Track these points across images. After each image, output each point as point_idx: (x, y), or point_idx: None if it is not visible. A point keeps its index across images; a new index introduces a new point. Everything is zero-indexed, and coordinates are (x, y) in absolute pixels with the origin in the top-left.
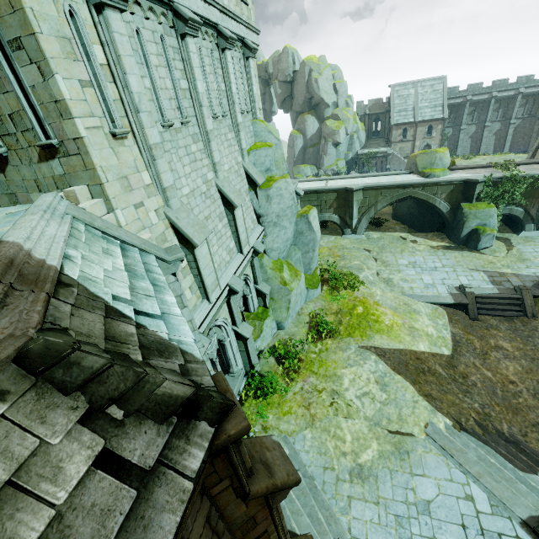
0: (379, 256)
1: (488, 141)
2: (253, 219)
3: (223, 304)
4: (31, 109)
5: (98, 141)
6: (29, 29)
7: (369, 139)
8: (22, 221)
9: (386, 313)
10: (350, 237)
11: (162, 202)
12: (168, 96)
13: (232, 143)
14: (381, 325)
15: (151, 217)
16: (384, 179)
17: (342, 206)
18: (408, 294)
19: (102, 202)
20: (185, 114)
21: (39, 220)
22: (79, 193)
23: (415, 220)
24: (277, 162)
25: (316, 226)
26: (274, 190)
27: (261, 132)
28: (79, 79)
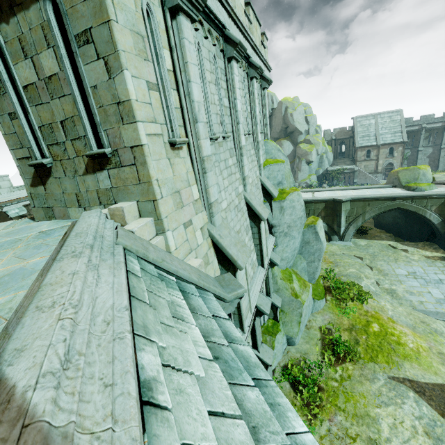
0: (373, 264)
1: (444, 160)
2: (266, 229)
3: (250, 328)
4: (87, 114)
5: (156, 150)
6: (104, 17)
7: (335, 158)
8: (56, 275)
9: (405, 333)
10: (338, 243)
11: (207, 218)
12: (215, 111)
13: (253, 159)
14: (406, 349)
15: (197, 237)
16: (369, 192)
17: (329, 215)
18: (420, 309)
19: (152, 222)
20: (226, 129)
21: (85, 272)
22: (127, 211)
23: (402, 229)
24: (285, 176)
25: (322, 237)
26: (287, 202)
27: (271, 150)
28: (147, 80)
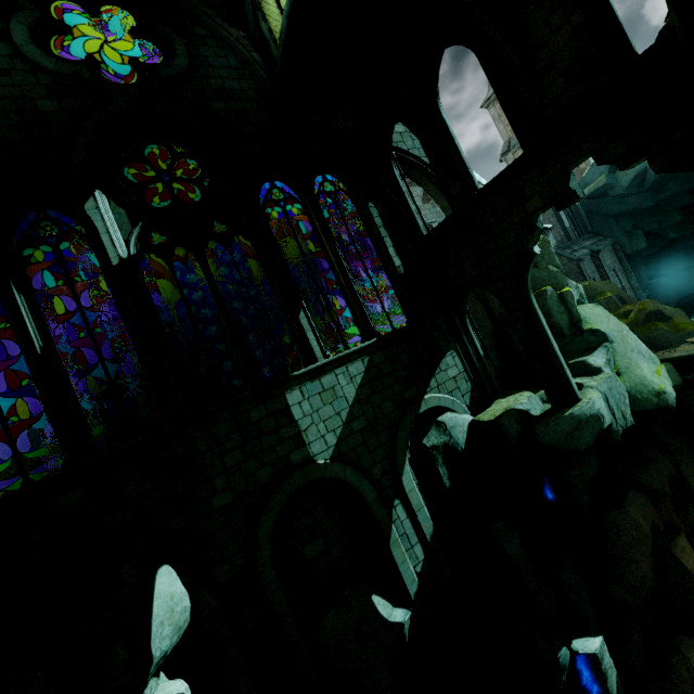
0: None
1: None
2: None
3: None
4: None
5: None
6: None
7: None
8: None
9: None
10: None
11: None
12: None
13: None
14: None
15: None
16: None
17: None
18: None
19: None
20: None
21: None
22: None
23: None
24: None
25: None
26: None
27: None
28: None
